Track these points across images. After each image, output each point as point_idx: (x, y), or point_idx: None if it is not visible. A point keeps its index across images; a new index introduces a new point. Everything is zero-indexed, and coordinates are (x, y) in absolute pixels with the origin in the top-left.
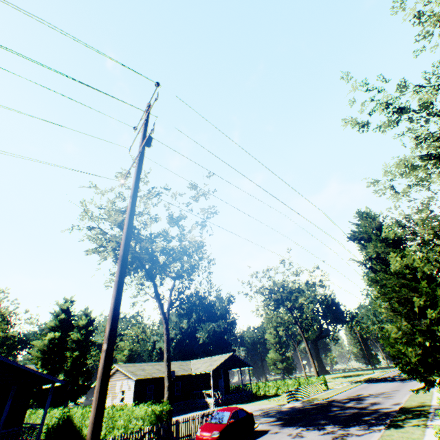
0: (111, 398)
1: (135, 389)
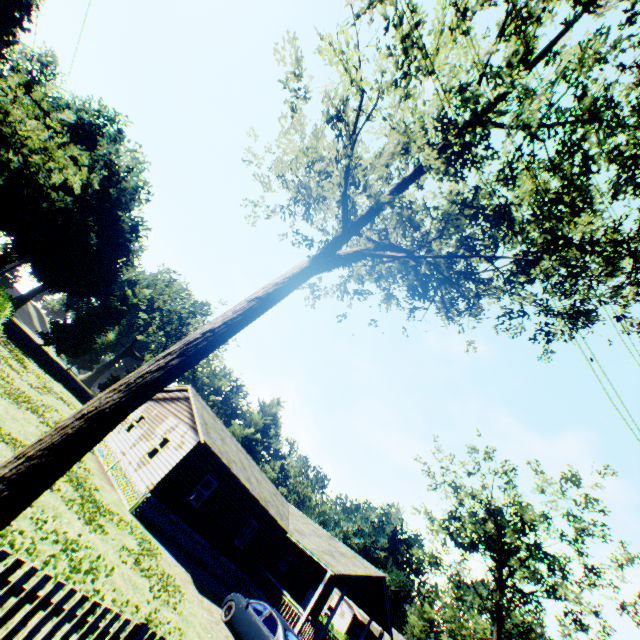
0: None
1: (349, 624)
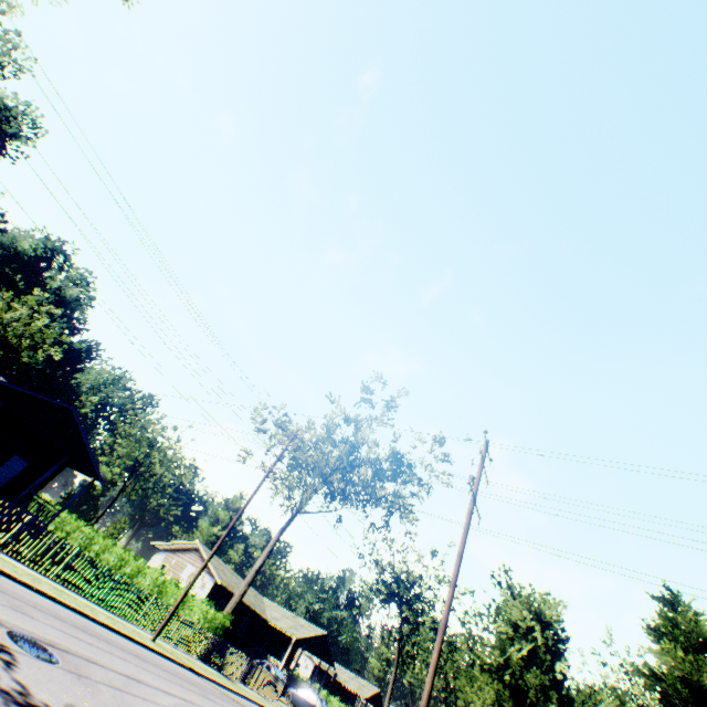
0: None
1: (312, 671)
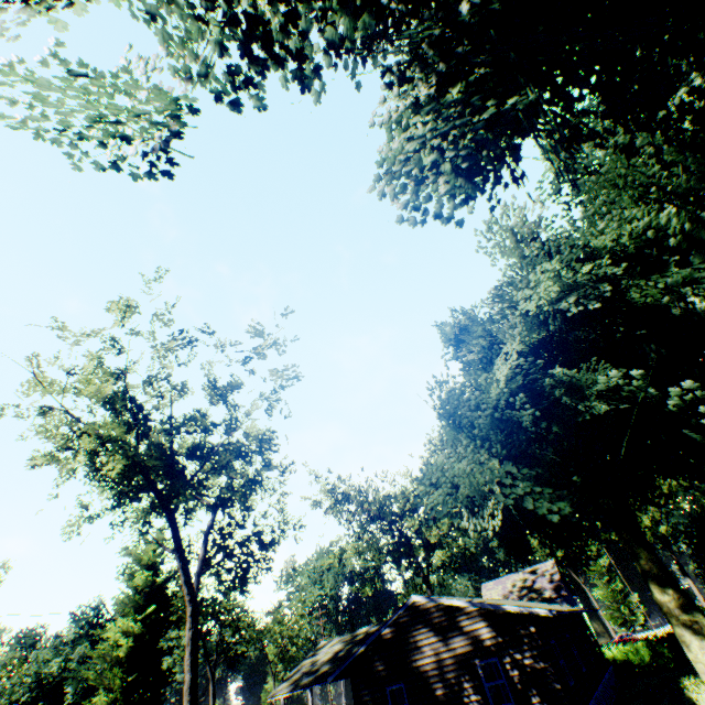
0: None
1: None
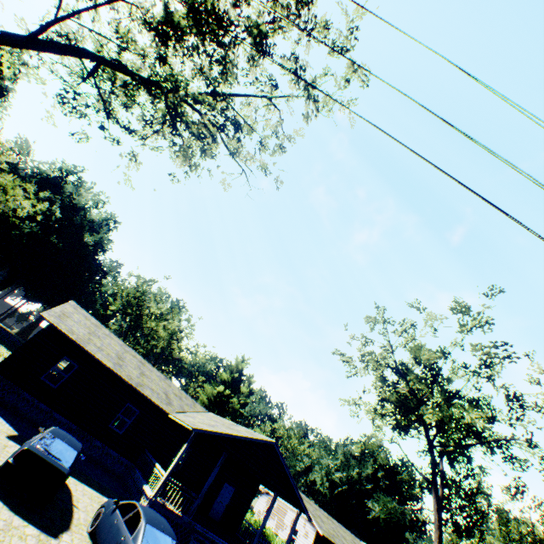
0: (274, 522)
1: (313, 543)
